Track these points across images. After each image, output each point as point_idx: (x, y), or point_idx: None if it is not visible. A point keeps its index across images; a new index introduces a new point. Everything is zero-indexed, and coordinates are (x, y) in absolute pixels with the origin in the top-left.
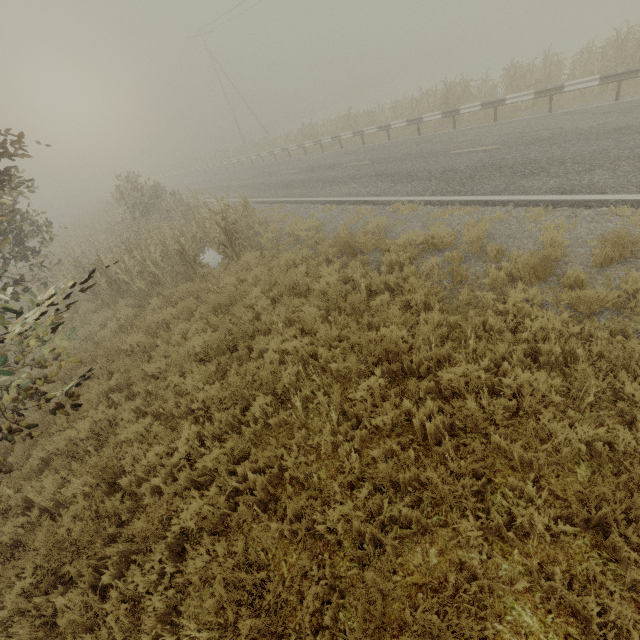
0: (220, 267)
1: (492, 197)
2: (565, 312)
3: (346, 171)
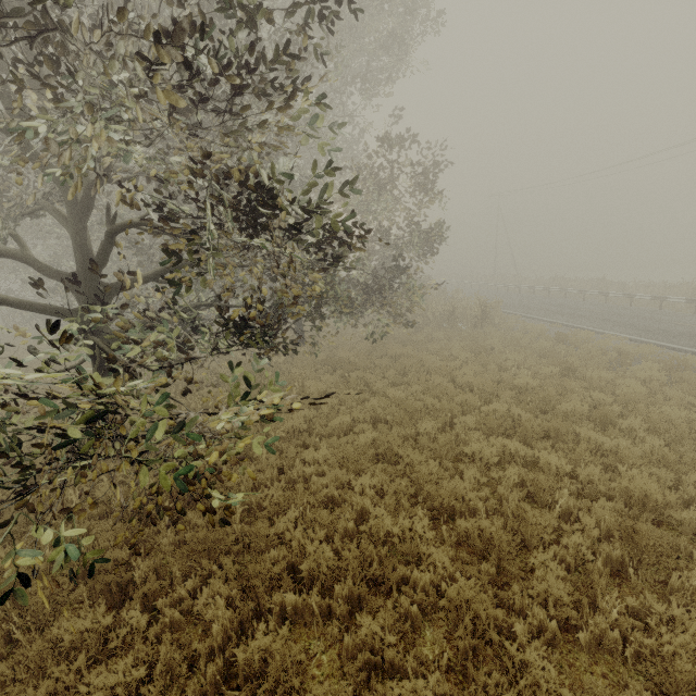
0: (469, 329)
1: (679, 347)
2: (663, 372)
3: (579, 312)
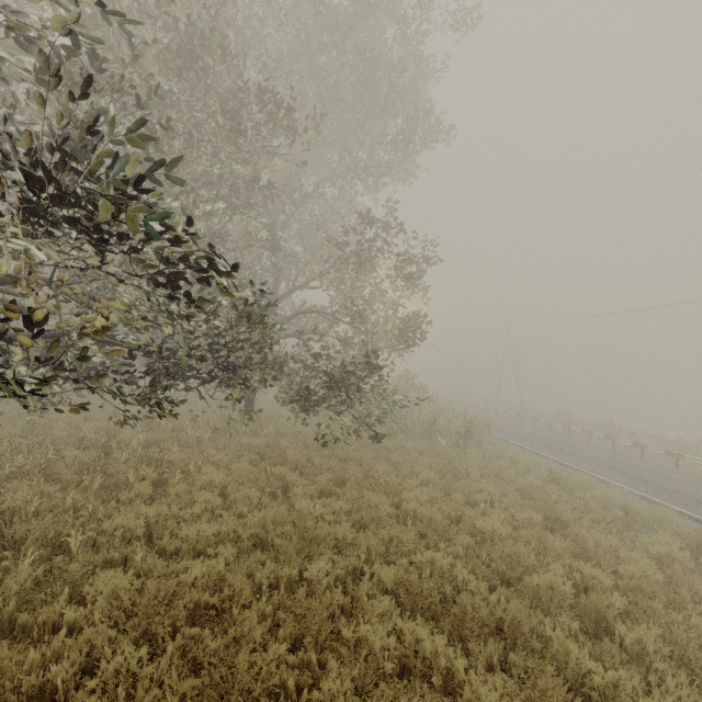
0: (449, 446)
1: None
2: (687, 552)
3: (582, 453)
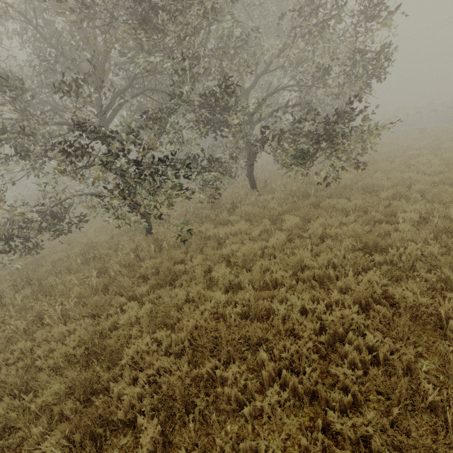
0: None
1: None
2: None
3: (423, 122)
